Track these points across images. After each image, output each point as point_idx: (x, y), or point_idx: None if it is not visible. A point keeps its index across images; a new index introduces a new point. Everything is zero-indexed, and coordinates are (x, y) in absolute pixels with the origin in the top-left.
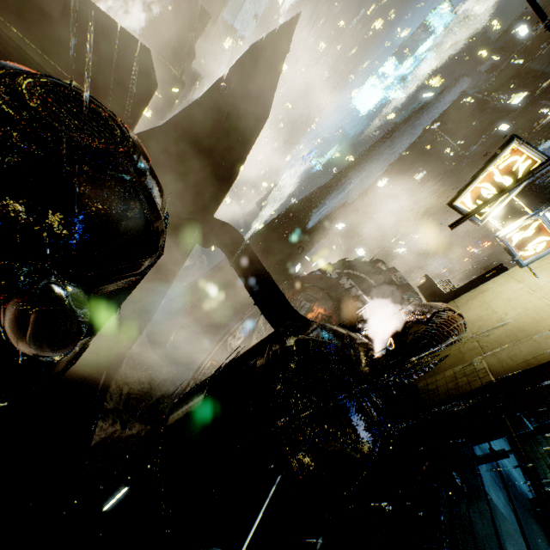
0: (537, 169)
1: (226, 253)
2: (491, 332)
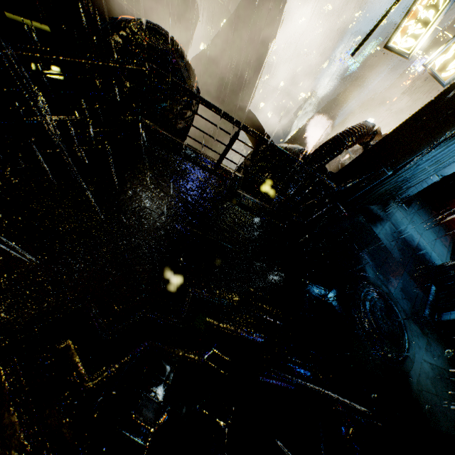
0: None
1: None
2: None
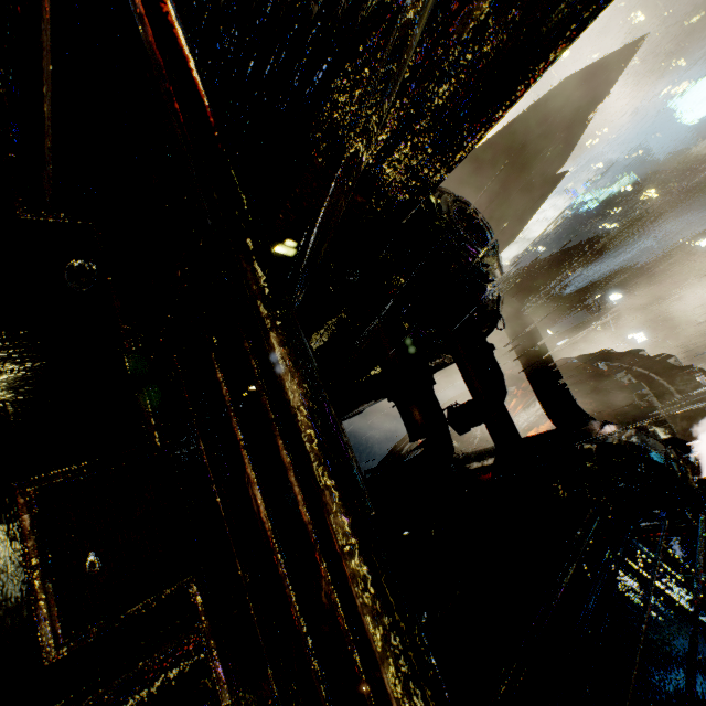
0: None
1: (507, 332)
2: None
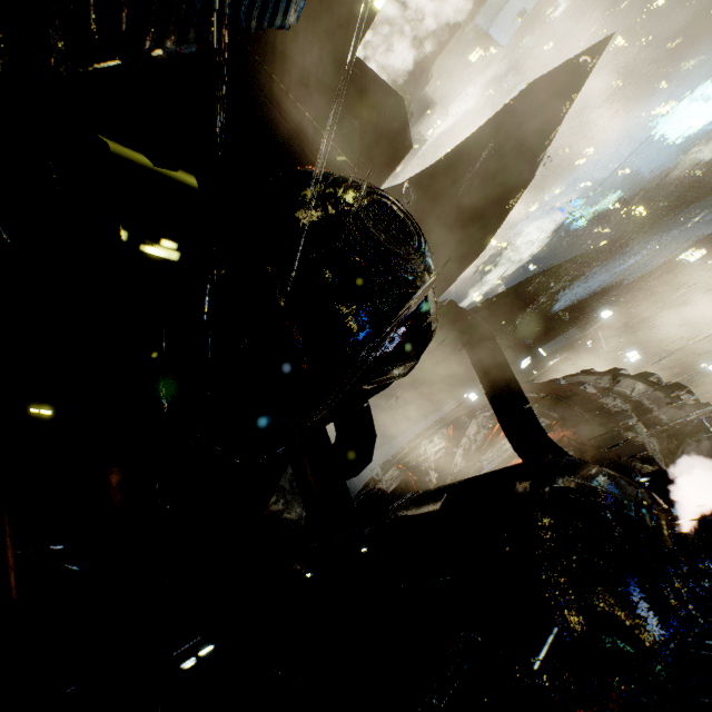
0: None
1: (468, 350)
2: None
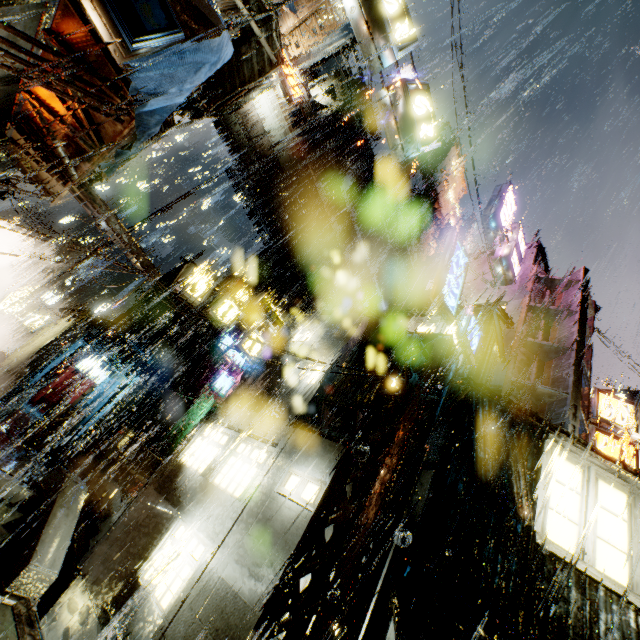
0: (19, 301)
1: None
2: (20, 357)
